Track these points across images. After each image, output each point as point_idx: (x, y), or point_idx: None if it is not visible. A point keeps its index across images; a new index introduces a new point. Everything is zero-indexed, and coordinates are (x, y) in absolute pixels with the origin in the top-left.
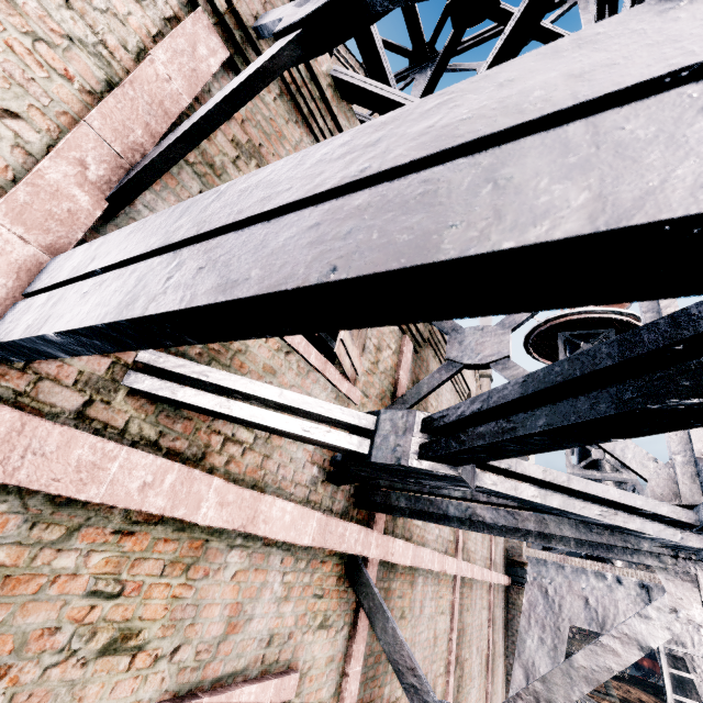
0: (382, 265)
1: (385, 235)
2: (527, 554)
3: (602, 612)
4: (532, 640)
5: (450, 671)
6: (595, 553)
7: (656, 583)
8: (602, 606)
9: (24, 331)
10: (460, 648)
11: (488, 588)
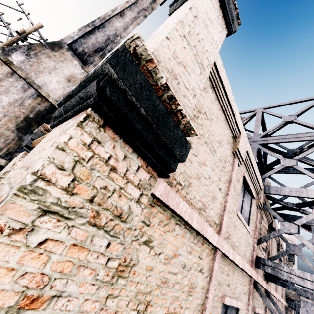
0: (311, 288)
1: (310, 286)
2: (301, 298)
3: None
4: None
5: None
6: None
7: None
8: None
9: (266, 270)
10: None
11: (281, 305)
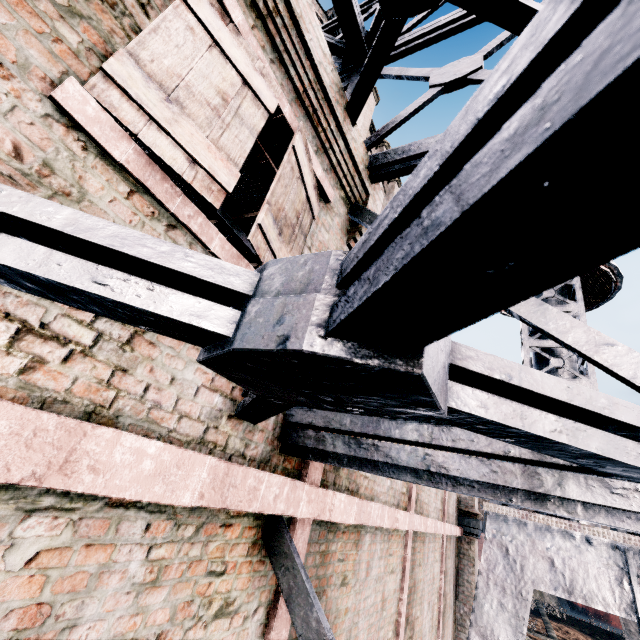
0: None
1: None
2: (486, 508)
3: (570, 576)
4: (490, 605)
5: (400, 635)
6: (618, 525)
7: (631, 545)
8: (570, 569)
9: None
10: (411, 607)
11: (440, 540)
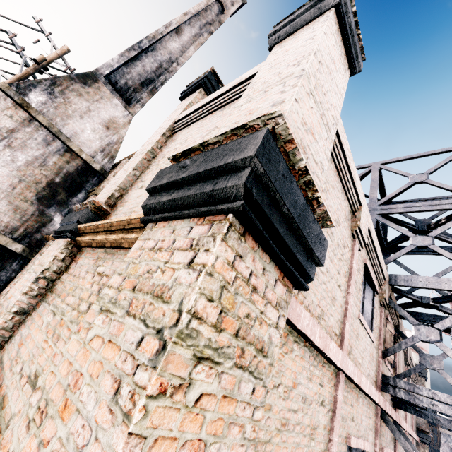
0: None
1: None
2: (441, 430)
3: None
4: None
5: None
6: None
7: None
8: None
9: (397, 395)
10: None
11: (412, 441)
